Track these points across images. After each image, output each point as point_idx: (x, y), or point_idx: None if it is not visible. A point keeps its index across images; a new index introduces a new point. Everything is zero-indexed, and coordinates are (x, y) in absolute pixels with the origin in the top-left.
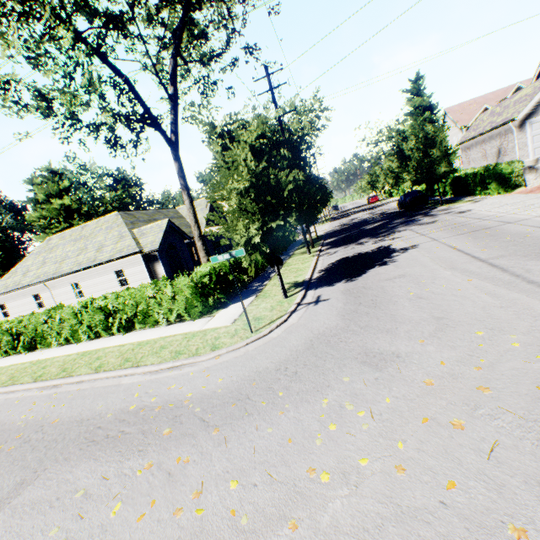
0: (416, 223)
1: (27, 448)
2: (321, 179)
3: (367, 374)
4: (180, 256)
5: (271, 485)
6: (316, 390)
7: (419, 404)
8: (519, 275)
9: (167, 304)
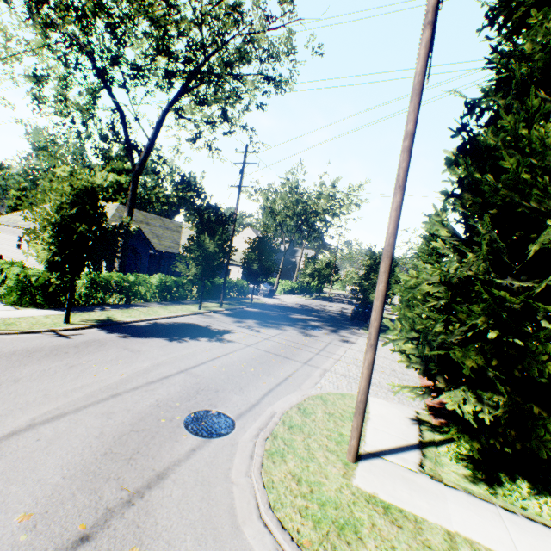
0: (307, 330)
1: None
2: (271, 253)
3: None
4: (136, 260)
5: None
6: None
7: None
8: (137, 388)
9: None
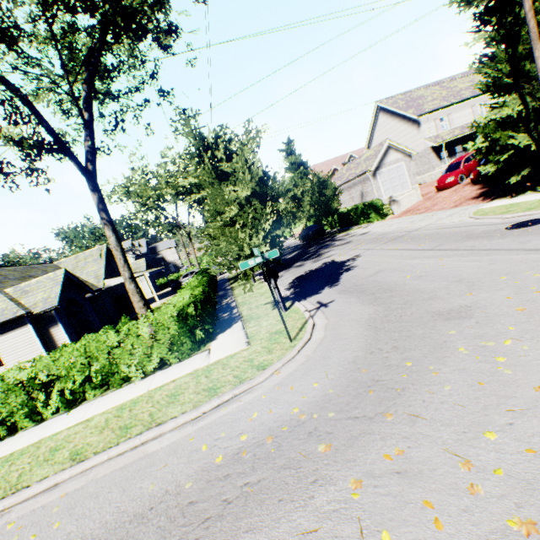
0: (333, 245)
1: None
2: None
3: (464, 323)
4: (82, 313)
5: (525, 415)
6: (439, 347)
7: (537, 321)
8: (471, 249)
9: (143, 348)
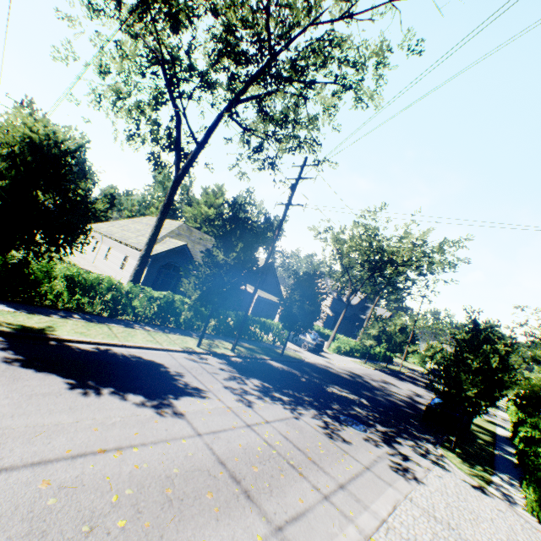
0: (339, 423)
1: None
2: (316, 295)
3: None
4: (176, 278)
5: None
6: None
7: None
8: None
9: None
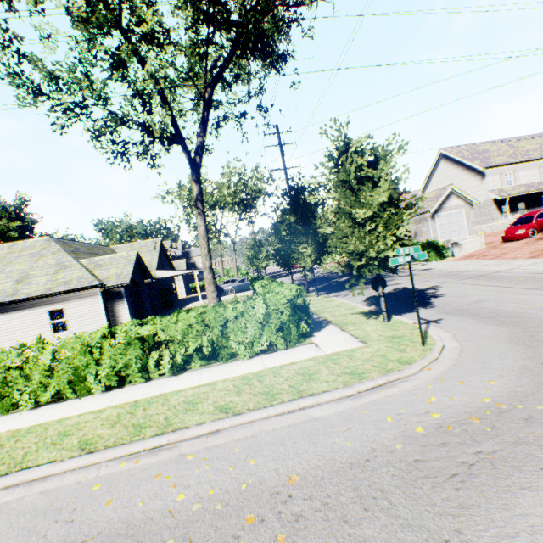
0: (393, 275)
1: (325, 525)
2: None
3: None
4: (141, 296)
5: None
6: None
7: None
8: None
9: (256, 328)
